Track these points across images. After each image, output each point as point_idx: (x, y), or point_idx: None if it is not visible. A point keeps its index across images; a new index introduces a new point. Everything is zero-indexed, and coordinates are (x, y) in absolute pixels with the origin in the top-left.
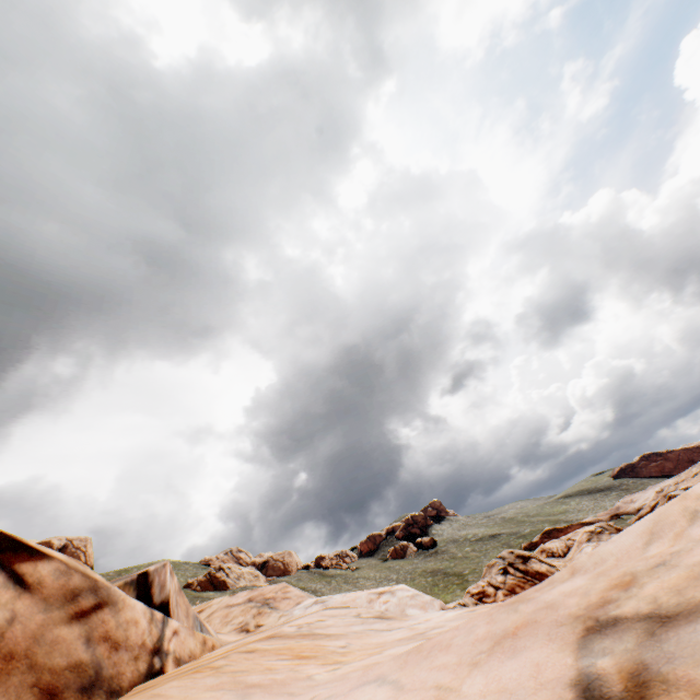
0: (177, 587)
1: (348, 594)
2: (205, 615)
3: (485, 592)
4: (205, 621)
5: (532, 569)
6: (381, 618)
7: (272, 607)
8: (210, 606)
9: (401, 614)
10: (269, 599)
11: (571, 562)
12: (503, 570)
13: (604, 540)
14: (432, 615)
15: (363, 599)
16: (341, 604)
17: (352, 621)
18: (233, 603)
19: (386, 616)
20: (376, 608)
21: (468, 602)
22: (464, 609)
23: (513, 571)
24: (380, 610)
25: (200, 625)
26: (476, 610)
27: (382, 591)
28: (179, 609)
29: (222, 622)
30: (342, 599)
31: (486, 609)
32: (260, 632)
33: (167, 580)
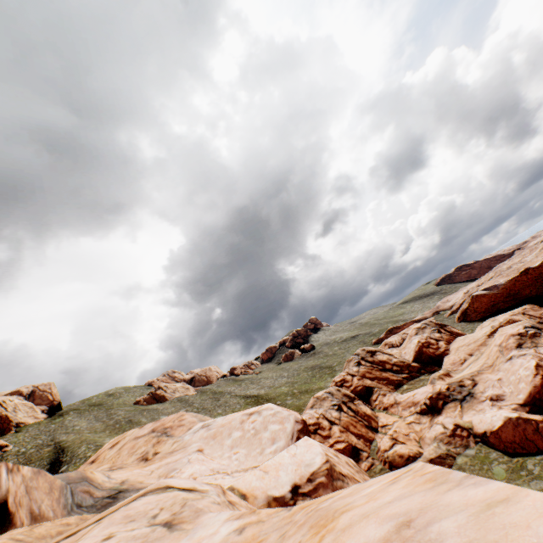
0: (31, 474)
1: (227, 417)
2: (118, 447)
3: (345, 379)
4: (93, 473)
5: (377, 359)
6: (168, 527)
7: (169, 435)
8: (124, 438)
9: (196, 510)
10: (167, 429)
11: (404, 350)
12: (357, 363)
13: (426, 333)
14: (211, 526)
15: (237, 421)
16: (220, 427)
17: (133, 541)
18: (140, 435)
19: (178, 519)
20: (246, 428)
21: (332, 390)
22: (240, 521)
23: (364, 363)
24: (185, 500)
25: (71, 490)
26: (243, 533)
27: (252, 412)
28: (36, 492)
29: (129, 454)
30: (222, 423)
31: (250, 535)
32: (67, 540)
33: (2, 481)
